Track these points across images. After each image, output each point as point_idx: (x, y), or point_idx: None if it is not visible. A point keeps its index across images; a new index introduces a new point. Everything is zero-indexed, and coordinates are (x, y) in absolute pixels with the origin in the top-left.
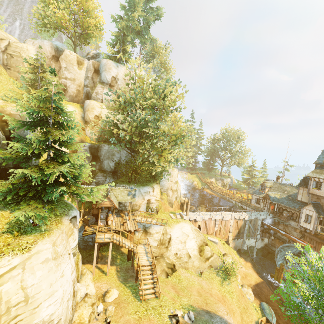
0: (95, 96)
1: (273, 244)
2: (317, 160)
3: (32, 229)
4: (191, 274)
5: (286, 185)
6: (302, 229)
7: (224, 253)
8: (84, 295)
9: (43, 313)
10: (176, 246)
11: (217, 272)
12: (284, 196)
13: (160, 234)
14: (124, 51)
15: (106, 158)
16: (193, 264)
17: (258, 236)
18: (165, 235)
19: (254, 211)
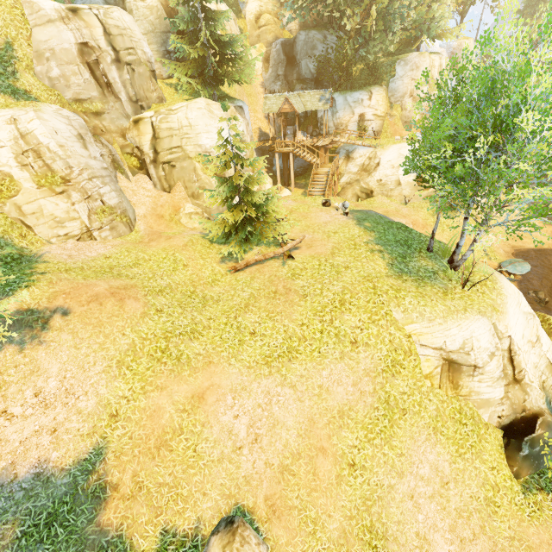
0: None
1: None
2: None
3: None
4: (391, 201)
5: None
6: None
7: None
8: None
9: (204, 141)
10: (384, 172)
11: (434, 202)
12: None
13: (364, 157)
14: None
15: (302, 57)
16: (400, 192)
17: None
18: (373, 160)
19: None
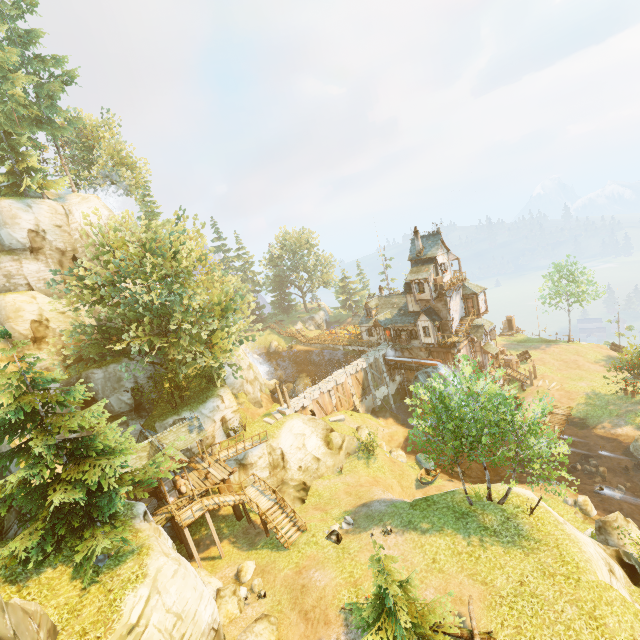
0: (7, 283)
1: (407, 379)
2: (410, 254)
3: (113, 562)
4: (329, 479)
5: (393, 295)
6: (427, 345)
7: (357, 428)
8: (216, 594)
9: (205, 617)
10: (296, 457)
11: (357, 455)
12: (395, 312)
13: (265, 456)
14: (27, 168)
15: (109, 393)
16: (326, 465)
17: (387, 378)
18: (274, 453)
19: (370, 350)
